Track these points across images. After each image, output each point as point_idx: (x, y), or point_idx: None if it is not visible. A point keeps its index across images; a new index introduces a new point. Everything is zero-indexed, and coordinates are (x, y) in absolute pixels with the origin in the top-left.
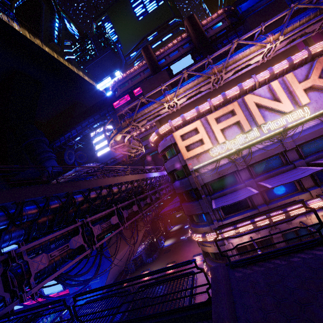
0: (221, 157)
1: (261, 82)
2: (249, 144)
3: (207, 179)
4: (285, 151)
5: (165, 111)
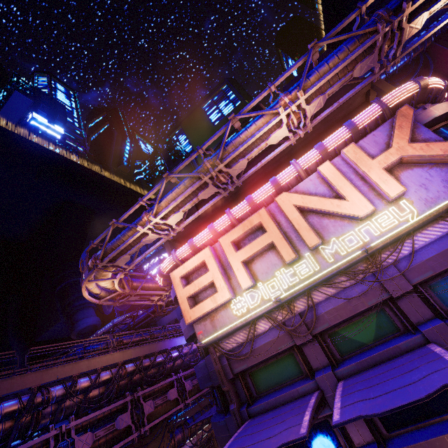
0: (252, 317)
1: (310, 168)
2: (298, 288)
3: (239, 365)
4: (393, 298)
5: (153, 238)
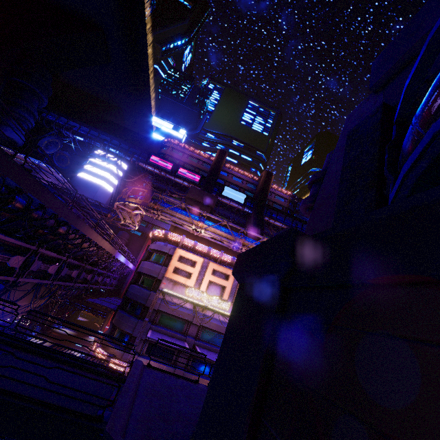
0: (191, 300)
1: None
2: (217, 309)
3: (164, 308)
4: None
5: (189, 228)
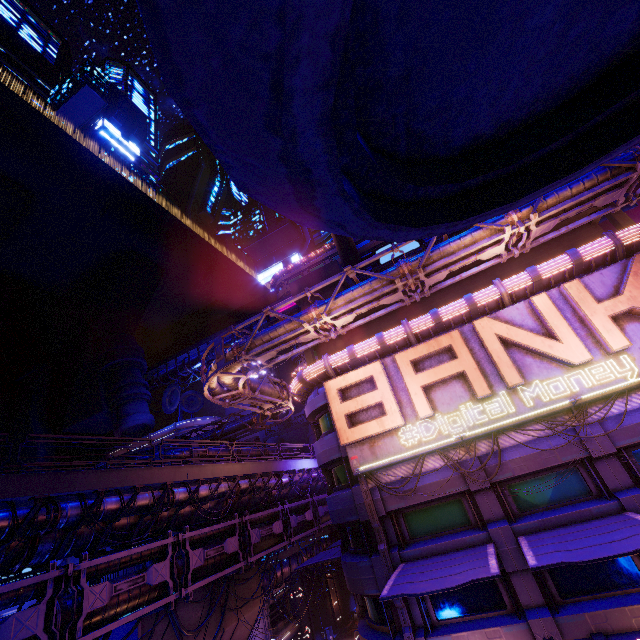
0: (424, 450)
1: (515, 293)
2: (488, 428)
3: (395, 503)
4: (592, 458)
5: (311, 337)
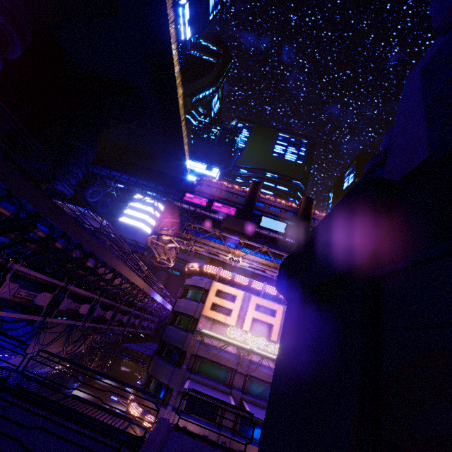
0: (233, 342)
1: None
2: (265, 353)
3: (203, 353)
4: None
5: (225, 258)
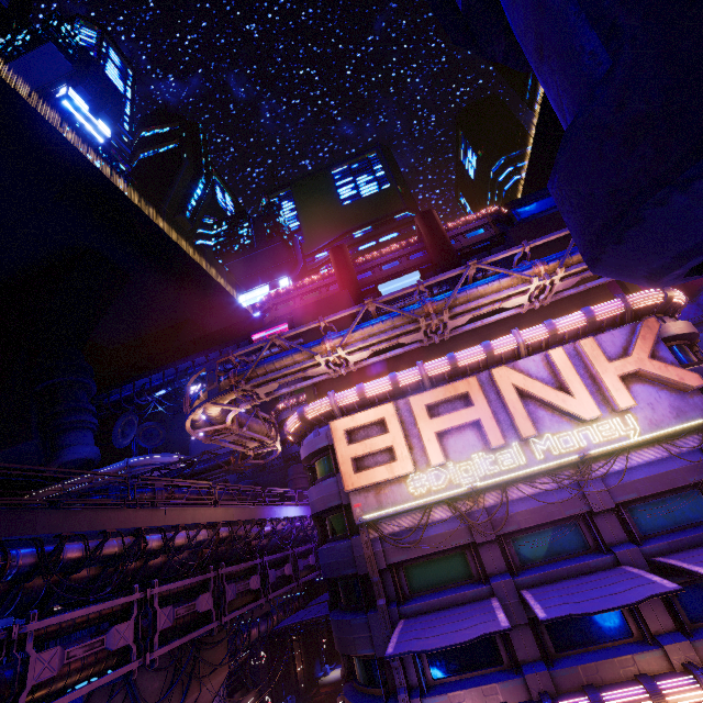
0: (433, 500)
1: (531, 344)
2: (500, 479)
3: (397, 555)
4: (592, 513)
5: (320, 371)
